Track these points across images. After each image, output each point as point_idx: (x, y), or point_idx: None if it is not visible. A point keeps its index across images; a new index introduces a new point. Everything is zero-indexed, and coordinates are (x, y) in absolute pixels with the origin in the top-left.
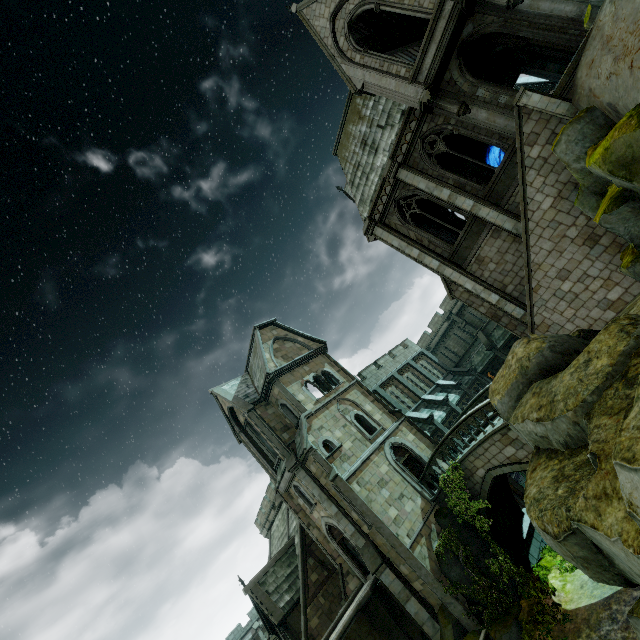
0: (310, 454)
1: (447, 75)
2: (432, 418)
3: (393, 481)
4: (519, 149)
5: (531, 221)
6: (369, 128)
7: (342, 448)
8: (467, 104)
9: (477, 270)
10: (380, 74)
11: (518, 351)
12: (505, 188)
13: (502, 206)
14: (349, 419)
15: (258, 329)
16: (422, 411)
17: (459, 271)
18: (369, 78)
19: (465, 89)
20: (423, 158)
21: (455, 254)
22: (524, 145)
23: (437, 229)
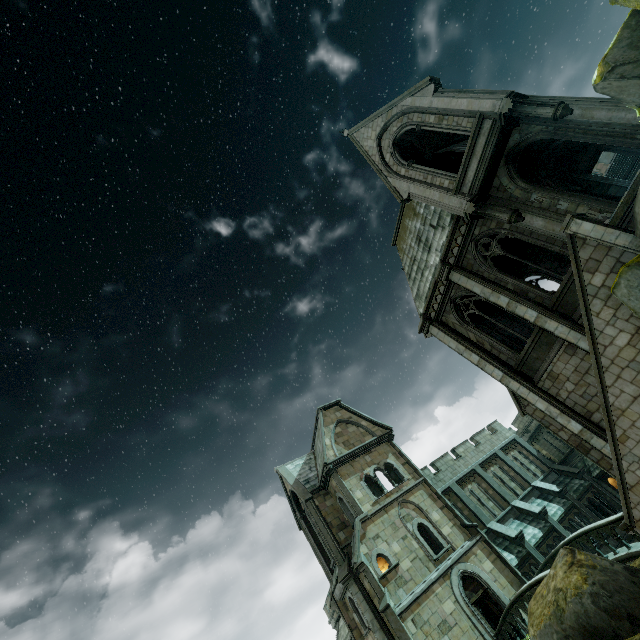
0: (361, 570)
1: (496, 181)
2: (522, 538)
3: (459, 627)
4: (576, 275)
5: (603, 356)
6: (423, 225)
7: (399, 567)
8: (519, 212)
9: (551, 387)
10: (424, 186)
11: (558, 573)
12: (577, 299)
13: (575, 319)
14: (411, 529)
15: (321, 411)
16: (511, 523)
17: (527, 386)
18: (414, 189)
19: (517, 195)
20: (477, 260)
21: (523, 364)
22: (582, 271)
23: (511, 318)
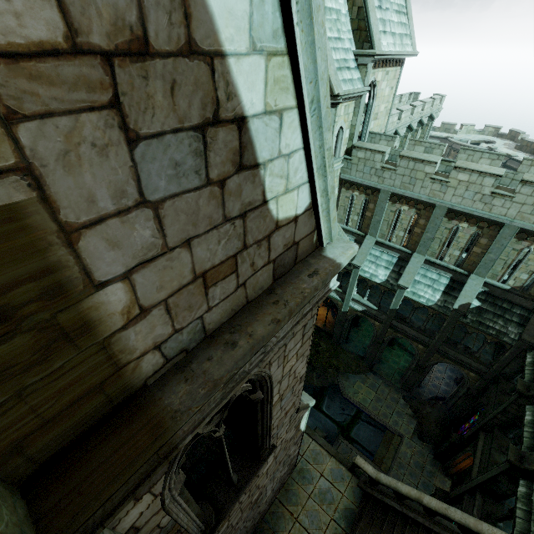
0: None
1: None
2: (356, 267)
3: None
4: None
5: None
6: None
7: None
8: None
9: None
10: None
11: None
12: None
13: None
14: None
15: None
16: (390, 255)
17: None
18: None
19: None
20: None
21: None
22: None
23: None
